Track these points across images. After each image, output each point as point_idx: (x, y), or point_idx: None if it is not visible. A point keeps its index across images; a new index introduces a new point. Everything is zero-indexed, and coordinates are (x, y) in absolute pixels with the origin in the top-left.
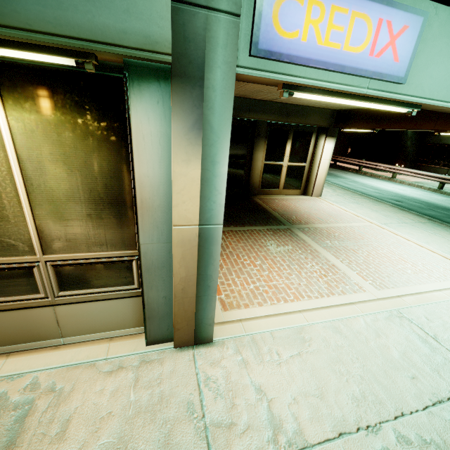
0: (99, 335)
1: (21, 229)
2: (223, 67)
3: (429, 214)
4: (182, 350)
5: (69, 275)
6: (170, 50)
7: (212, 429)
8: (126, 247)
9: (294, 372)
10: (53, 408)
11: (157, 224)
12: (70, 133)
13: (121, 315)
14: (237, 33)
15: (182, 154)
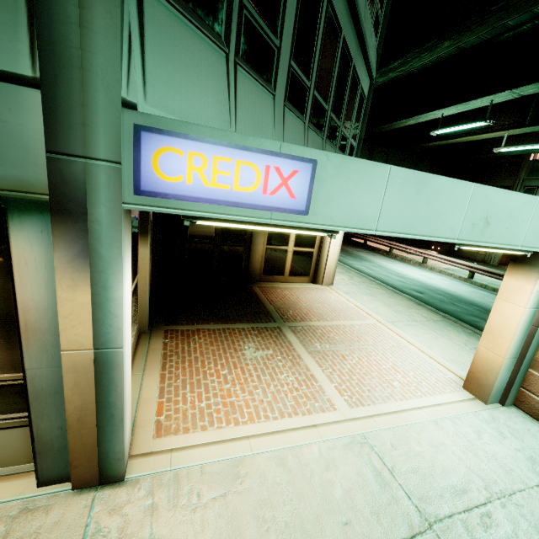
0: None
1: None
2: (108, 203)
3: (449, 309)
4: (81, 492)
5: None
6: (47, 191)
7: None
8: (17, 369)
9: (209, 519)
10: None
11: (46, 348)
12: None
13: (11, 448)
14: (120, 176)
15: (67, 280)
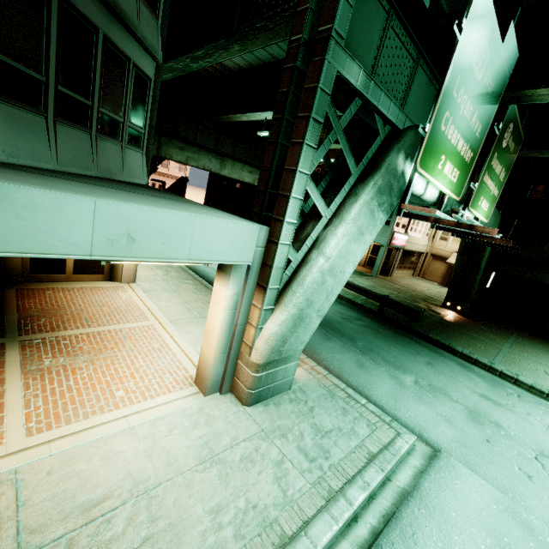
0: None
1: None
2: None
3: None
4: None
5: None
6: None
7: None
8: None
9: None
10: None
11: None
12: None
13: None
14: None
15: None
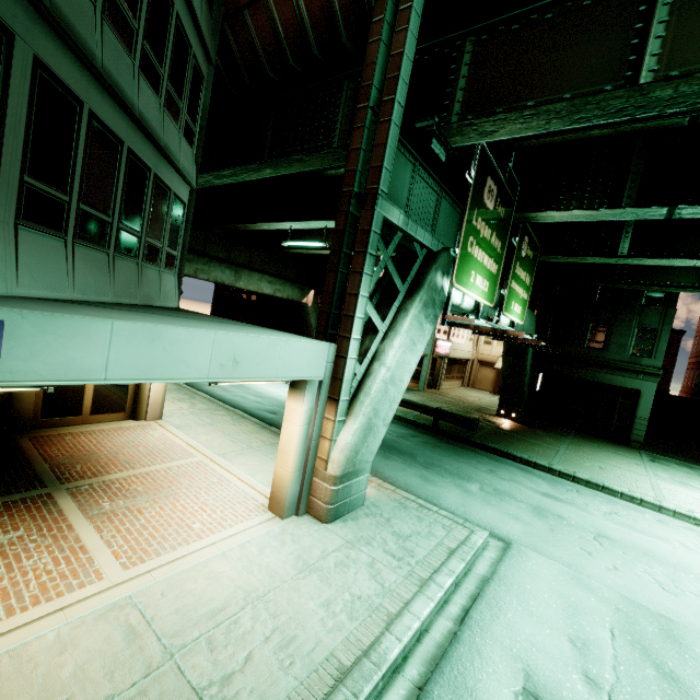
0: None
1: None
2: None
3: None
4: None
5: None
6: None
7: None
8: None
9: None
10: None
11: None
12: None
13: None
14: None
15: None
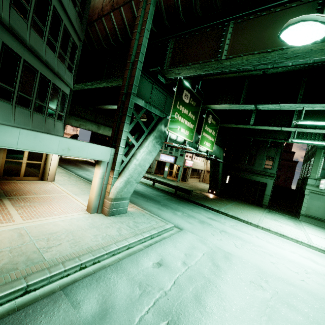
0: None
1: None
2: None
3: None
4: None
5: None
6: None
7: None
8: None
9: None
10: None
11: None
12: None
13: None
14: None
15: None
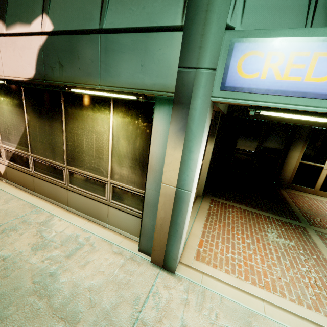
0: (121, 231)
1: (106, 165)
2: (203, 97)
3: None
4: (154, 266)
5: (117, 193)
6: (174, 90)
7: (140, 322)
8: (142, 188)
9: None
10: (87, 253)
11: (156, 179)
12: (132, 127)
13: (133, 226)
14: (213, 78)
15: (172, 143)
